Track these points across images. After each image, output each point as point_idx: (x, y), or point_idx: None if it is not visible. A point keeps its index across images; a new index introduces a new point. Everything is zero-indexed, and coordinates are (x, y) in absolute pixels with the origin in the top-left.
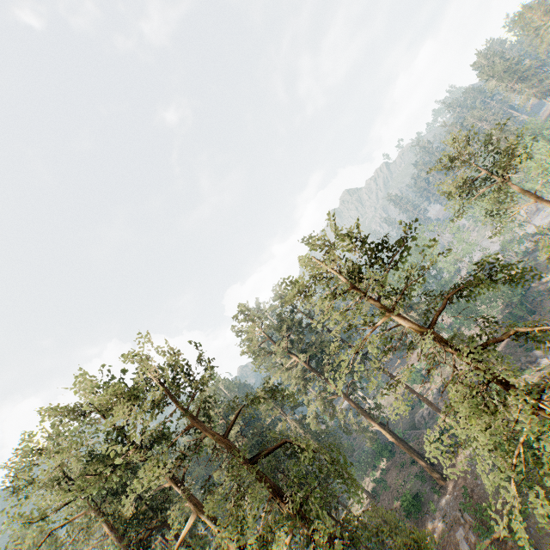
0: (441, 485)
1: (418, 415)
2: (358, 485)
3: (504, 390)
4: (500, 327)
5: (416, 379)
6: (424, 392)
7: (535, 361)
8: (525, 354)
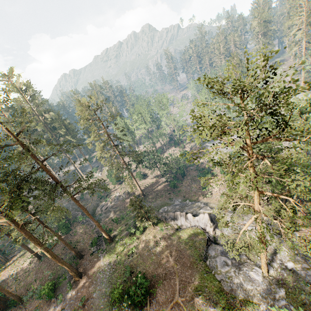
0: (76, 281)
1: (100, 206)
2: (30, 251)
3: (144, 229)
4: (168, 173)
5: (113, 181)
6: (113, 190)
7: (168, 219)
8: (168, 201)
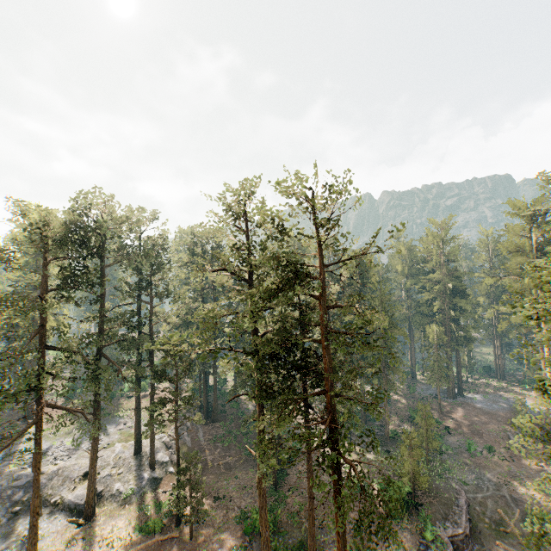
0: None
1: None
2: None
3: None
4: None
5: None
6: None
7: None
8: None
